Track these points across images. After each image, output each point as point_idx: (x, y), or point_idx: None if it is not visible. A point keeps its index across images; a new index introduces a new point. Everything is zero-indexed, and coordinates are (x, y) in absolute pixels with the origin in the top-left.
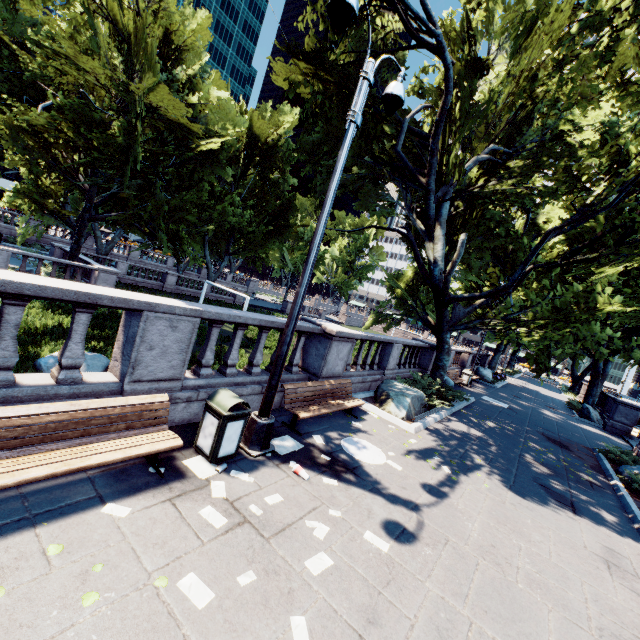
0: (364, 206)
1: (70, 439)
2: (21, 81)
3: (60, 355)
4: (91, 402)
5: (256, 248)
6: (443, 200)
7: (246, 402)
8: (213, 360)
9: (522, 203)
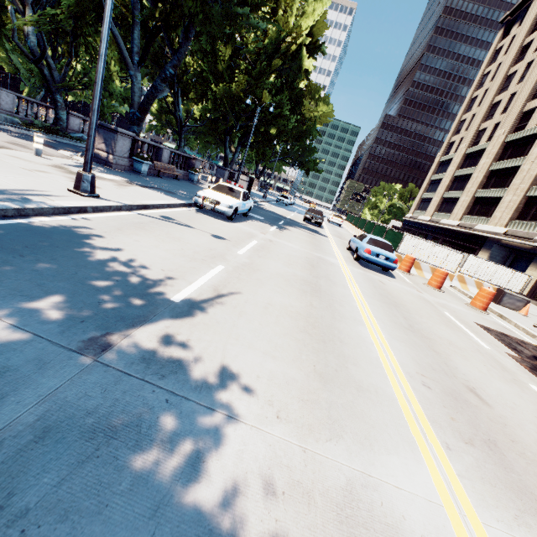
0: None
1: None
2: None
3: None
4: None
5: None
6: None
7: None
8: None
9: None
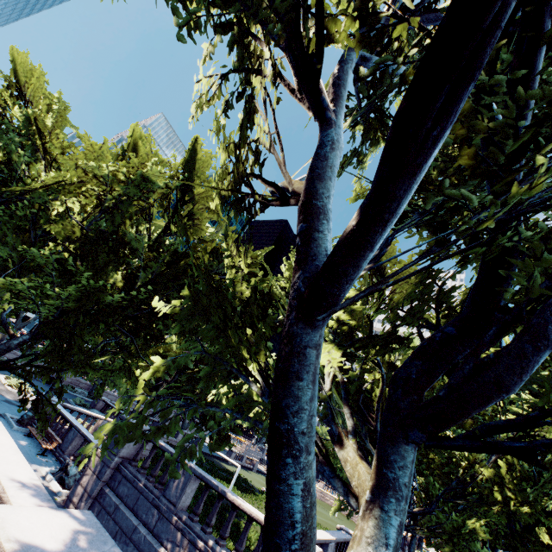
0: None
1: None
2: None
3: None
4: None
5: None
6: None
7: None
8: None
9: None
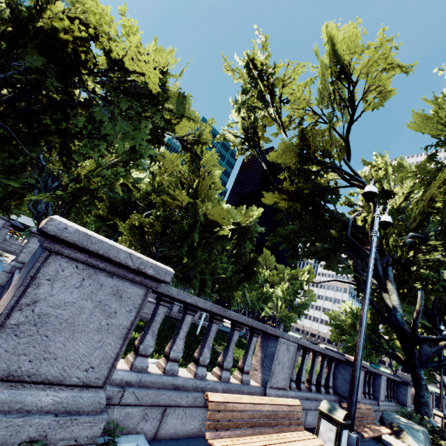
0: (329, 267)
1: (244, 429)
2: (129, 201)
3: (242, 363)
4: (275, 399)
5: (232, 288)
6: (387, 265)
7: (348, 413)
8: (295, 376)
9: (445, 268)
